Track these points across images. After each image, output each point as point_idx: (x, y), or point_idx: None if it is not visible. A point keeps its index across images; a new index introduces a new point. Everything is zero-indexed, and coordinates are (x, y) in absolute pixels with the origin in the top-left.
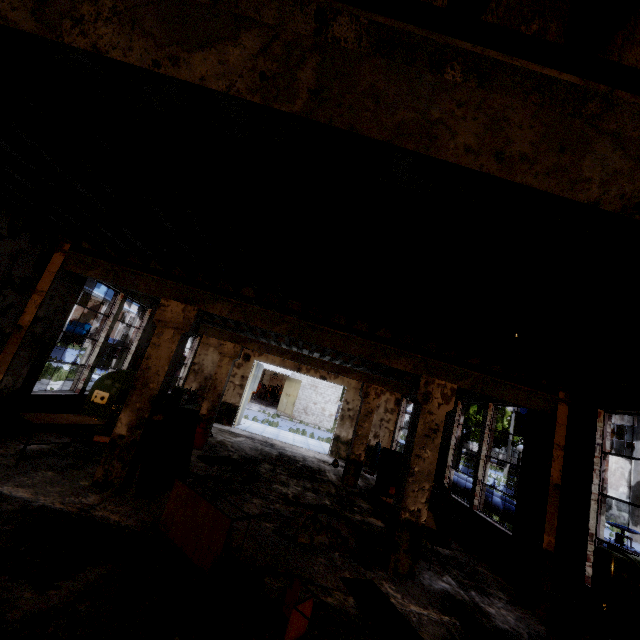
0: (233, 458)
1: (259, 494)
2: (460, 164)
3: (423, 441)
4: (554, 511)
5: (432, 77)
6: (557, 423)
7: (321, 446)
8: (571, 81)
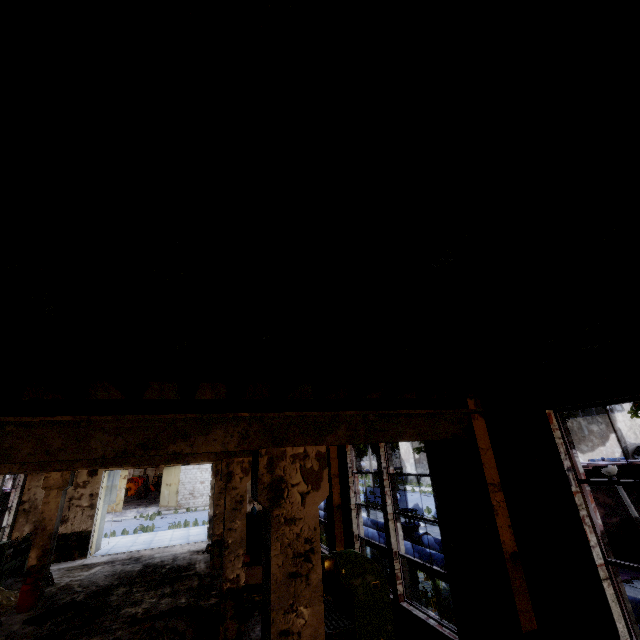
0: (75, 601)
1: (99, 630)
2: (28, 461)
3: (232, 515)
4: (340, 526)
5: (0, 431)
6: (331, 458)
7: (204, 532)
8: (68, 419)
